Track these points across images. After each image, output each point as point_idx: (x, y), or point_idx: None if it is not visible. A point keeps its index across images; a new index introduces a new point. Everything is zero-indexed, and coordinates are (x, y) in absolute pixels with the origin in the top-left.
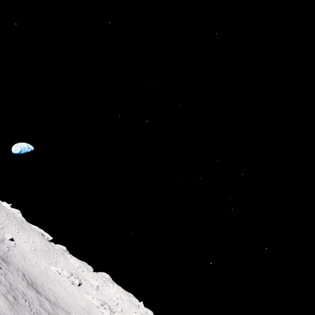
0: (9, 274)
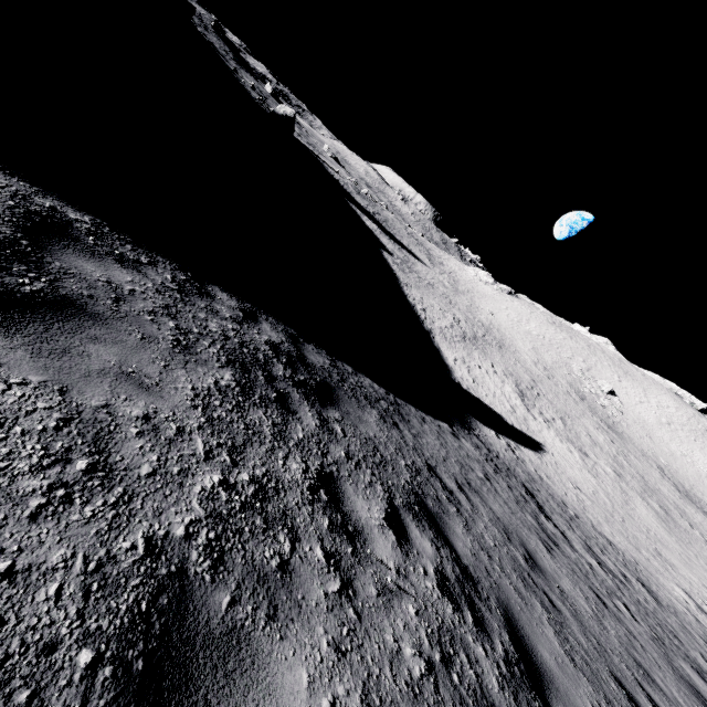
0: (631, 458)
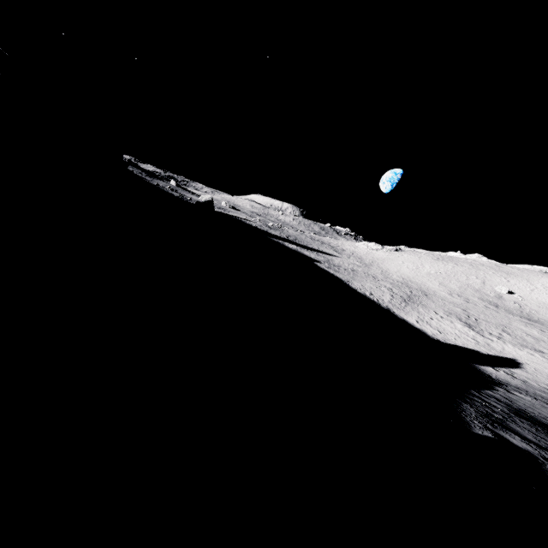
0: None
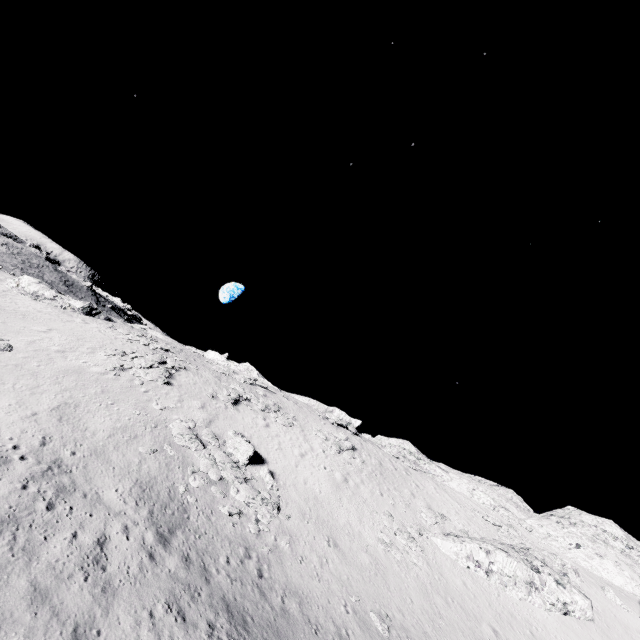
0: None
